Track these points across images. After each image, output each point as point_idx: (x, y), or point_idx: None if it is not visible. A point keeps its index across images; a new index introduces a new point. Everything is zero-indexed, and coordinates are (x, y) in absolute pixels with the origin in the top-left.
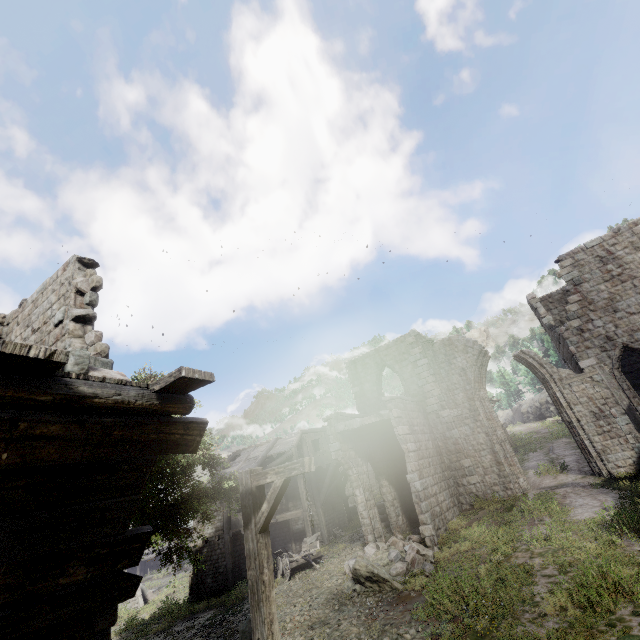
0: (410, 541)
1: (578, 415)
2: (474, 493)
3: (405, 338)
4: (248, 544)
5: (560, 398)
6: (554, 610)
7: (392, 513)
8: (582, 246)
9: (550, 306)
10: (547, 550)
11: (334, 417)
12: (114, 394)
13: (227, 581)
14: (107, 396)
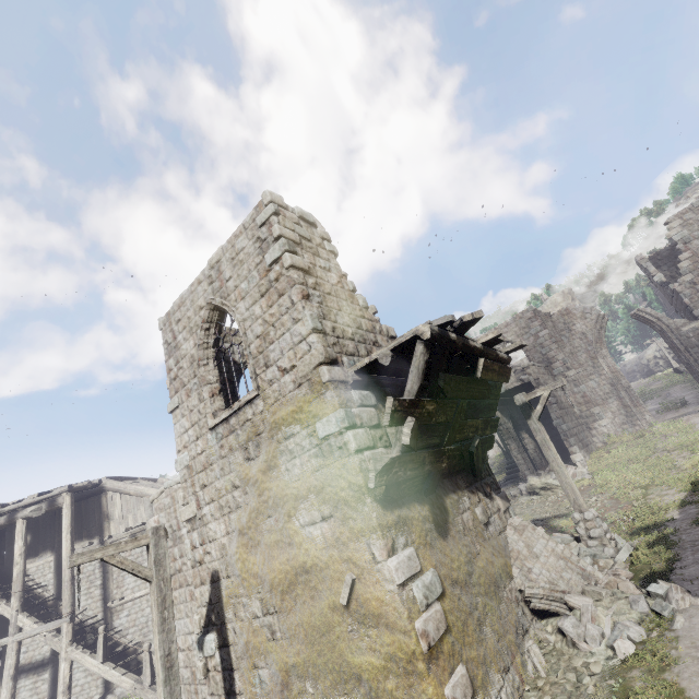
0: None
1: (695, 356)
2: (606, 433)
3: (523, 314)
4: (532, 426)
5: (677, 344)
6: (691, 466)
7: (536, 458)
8: (690, 206)
9: (659, 263)
10: (680, 447)
11: None
12: (501, 354)
13: None
14: (501, 355)
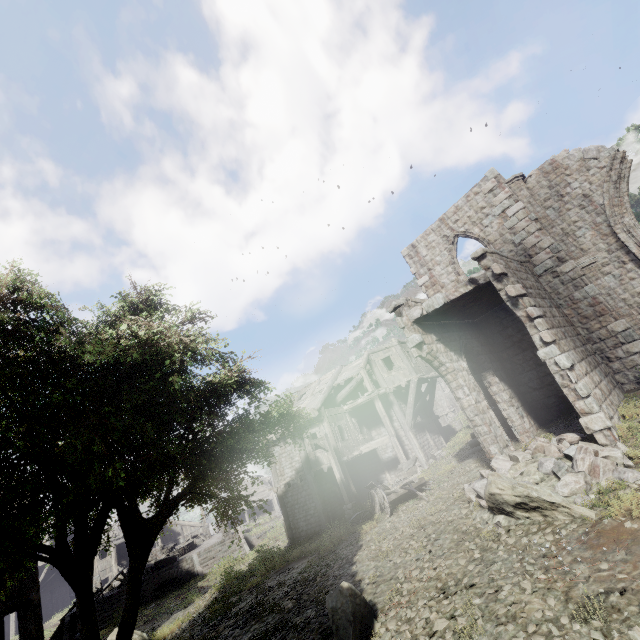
0: (564, 443)
1: None
2: None
3: (480, 187)
4: None
5: None
6: None
7: (513, 415)
8: None
9: None
10: None
11: (403, 304)
12: None
13: (321, 523)
14: None
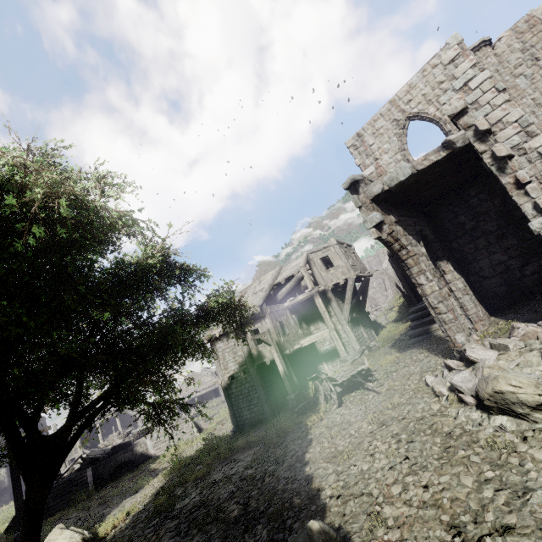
0: None
1: None
2: None
3: (439, 57)
4: None
5: None
6: None
7: (468, 304)
8: None
9: None
10: None
11: (359, 181)
12: None
13: (264, 411)
14: None
